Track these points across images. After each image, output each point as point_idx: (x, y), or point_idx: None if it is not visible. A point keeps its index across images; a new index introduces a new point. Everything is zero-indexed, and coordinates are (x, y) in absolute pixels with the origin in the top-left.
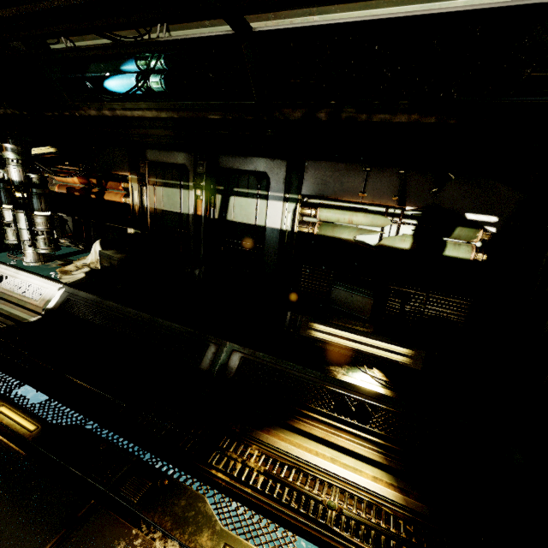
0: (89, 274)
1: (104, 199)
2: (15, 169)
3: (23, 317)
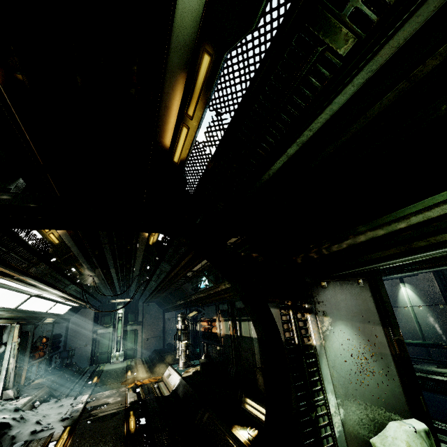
0: (193, 372)
1: (212, 331)
2: (180, 324)
3: (165, 393)
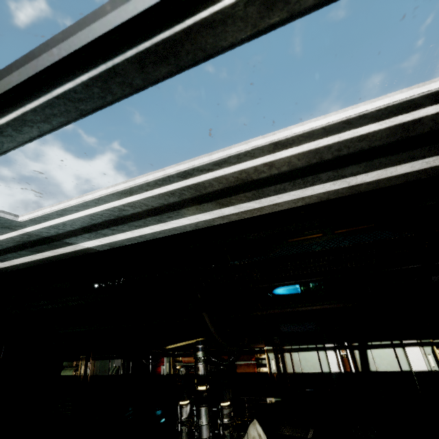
0: None
1: (236, 372)
2: (204, 365)
3: None
